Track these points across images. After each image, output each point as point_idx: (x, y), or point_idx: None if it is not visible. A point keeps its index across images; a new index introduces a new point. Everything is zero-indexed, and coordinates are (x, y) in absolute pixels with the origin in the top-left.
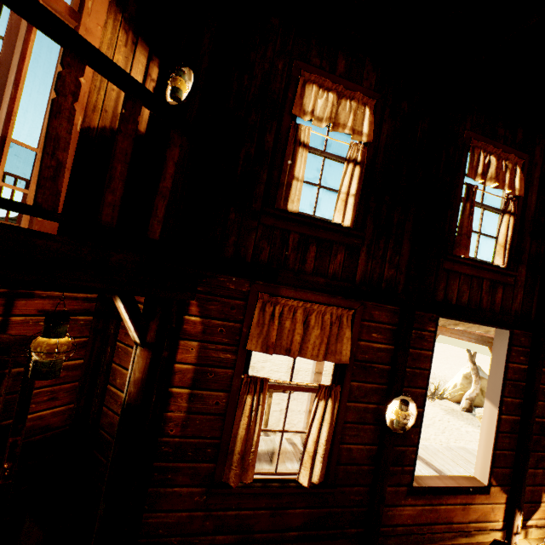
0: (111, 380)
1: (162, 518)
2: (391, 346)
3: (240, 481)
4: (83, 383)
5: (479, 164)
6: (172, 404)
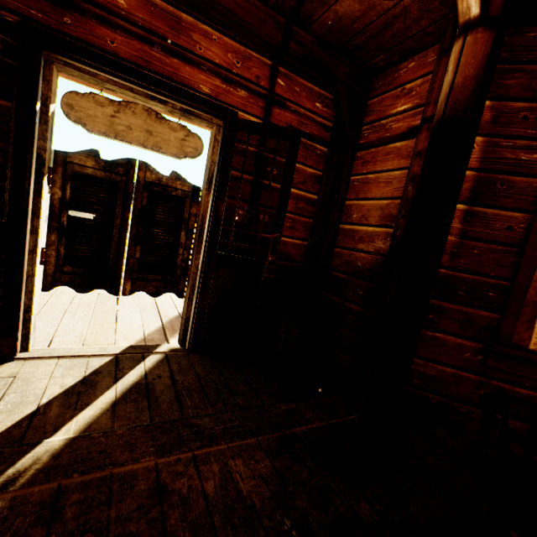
0: (344, 219)
1: (417, 365)
2: None
3: None
4: (316, 220)
5: None
6: None
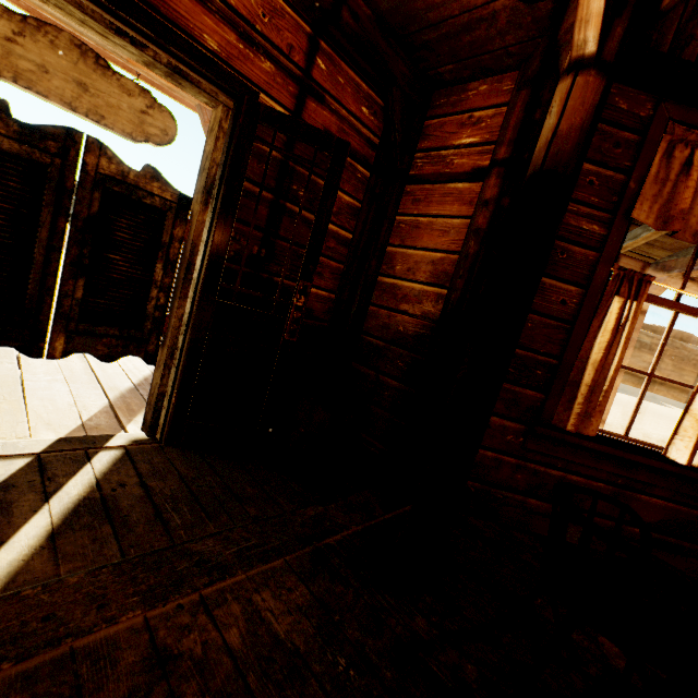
0: (384, 269)
1: None
2: None
3: (576, 431)
4: (349, 267)
5: None
6: None
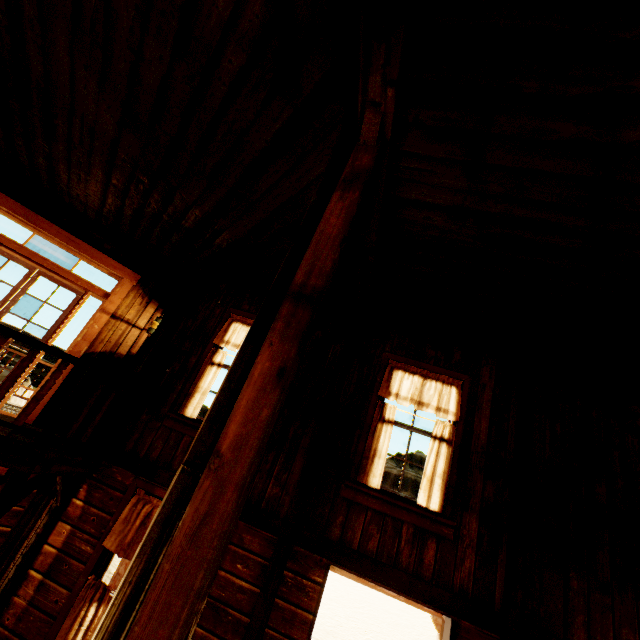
0: (17, 554)
1: None
2: (257, 588)
3: None
4: None
5: (396, 384)
6: (23, 587)
